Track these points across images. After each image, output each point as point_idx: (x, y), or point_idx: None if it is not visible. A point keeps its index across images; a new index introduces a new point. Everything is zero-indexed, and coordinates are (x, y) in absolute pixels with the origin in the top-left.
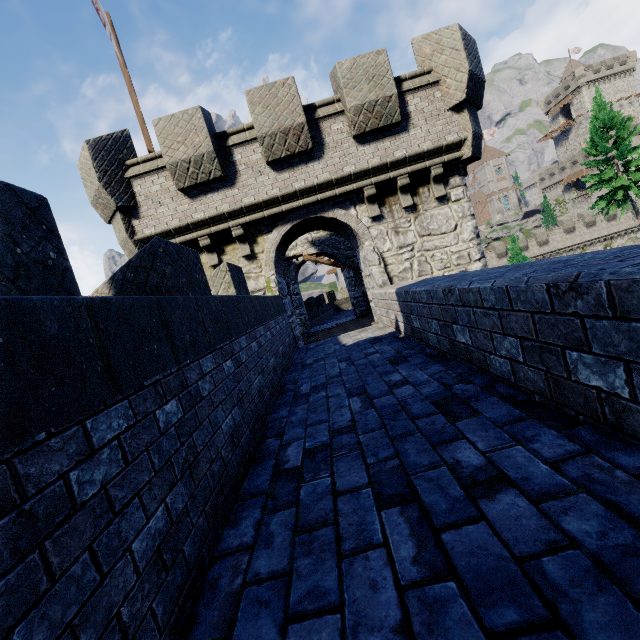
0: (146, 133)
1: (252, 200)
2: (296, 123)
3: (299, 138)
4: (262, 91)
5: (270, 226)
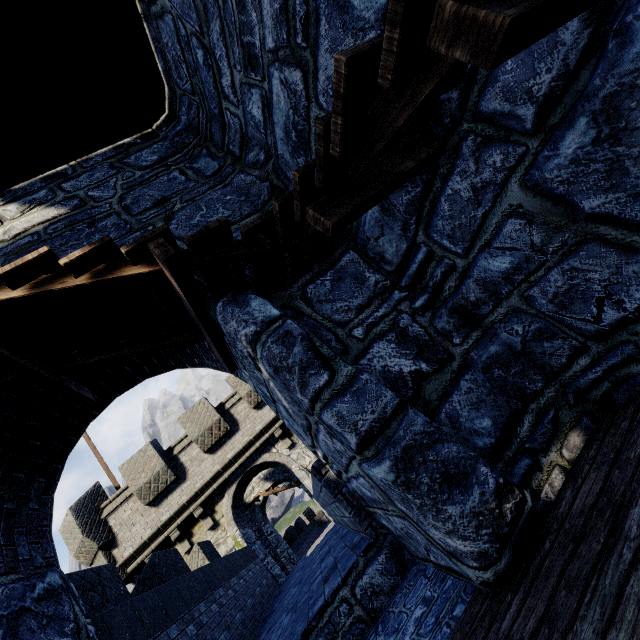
0: (111, 475)
1: (202, 482)
2: (215, 420)
3: (220, 427)
4: (188, 413)
5: (221, 493)
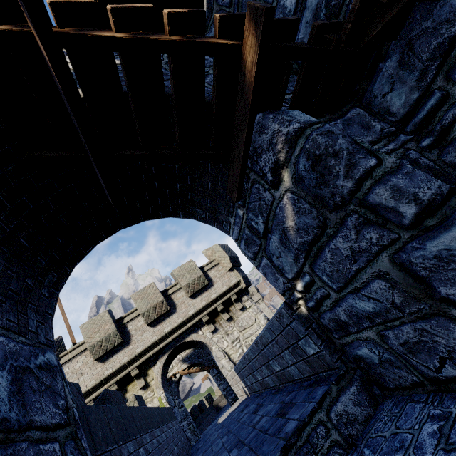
0: (71, 333)
1: (142, 348)
2: (159, 301)
3: (162, 307)
4: (139, 292)
5: (155, 360)
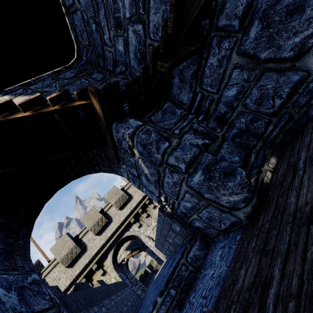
0: (45, 255)
1: (95, 251)
2: (99, 217)
3: (102, 221)
4: (85, 216)
5: (106, 255)
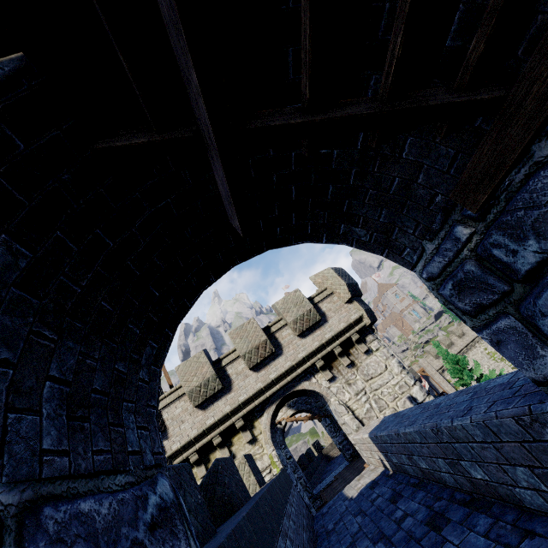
0: (167, 374)
1: (245, 396)
2: (262, 340)
3: (266, 348)
4: (238, 330)
5: (261, 410)
